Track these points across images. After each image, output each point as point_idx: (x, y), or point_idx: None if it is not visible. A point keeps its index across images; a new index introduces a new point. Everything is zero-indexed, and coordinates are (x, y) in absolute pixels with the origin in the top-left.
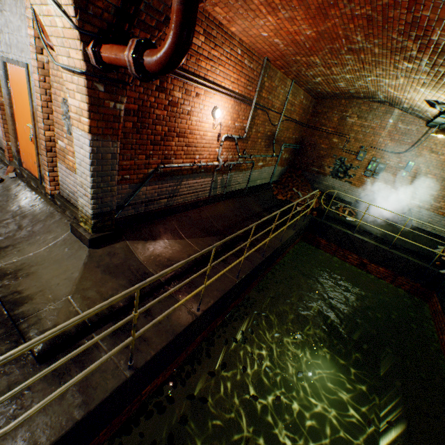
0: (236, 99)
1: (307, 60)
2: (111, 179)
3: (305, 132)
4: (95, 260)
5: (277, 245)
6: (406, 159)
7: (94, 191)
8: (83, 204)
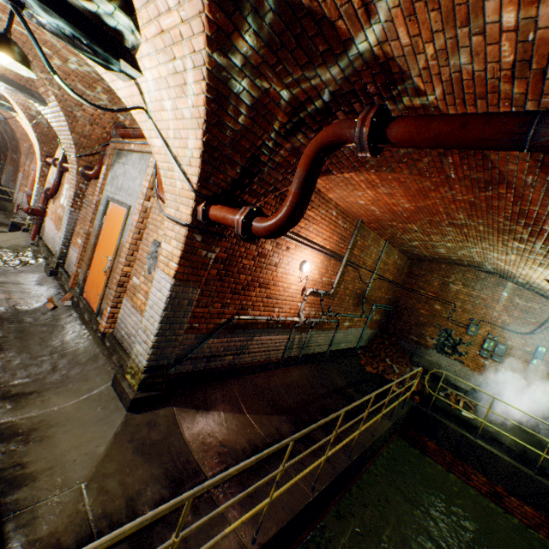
0: (326, 255)
1: (404, 226)
2: (180, 326)
3: (400, 292)
4: (130, 430)
5: (368, 442)
6: (533, 342)
7: (157, 339)
8: (139, 351)
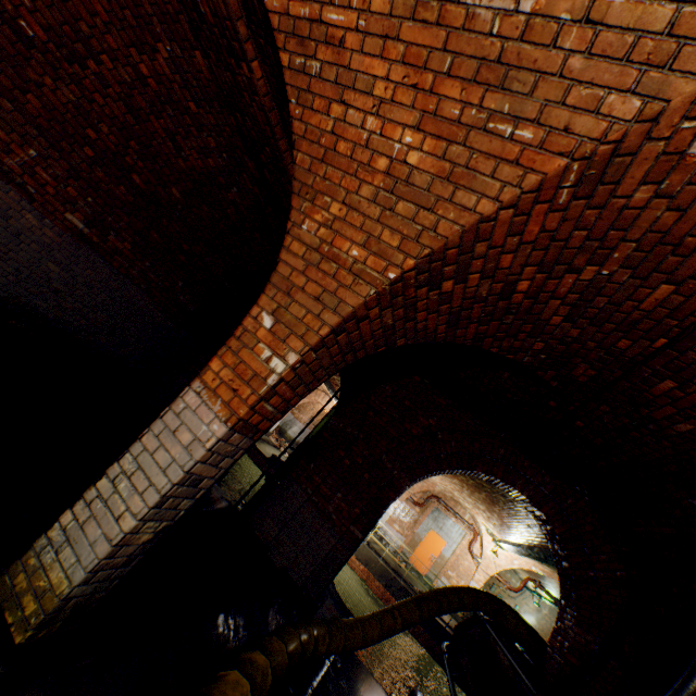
0: None
1: None
2: None
3: None
4: None
5: None
6: (514, 602)
7: None
8: None
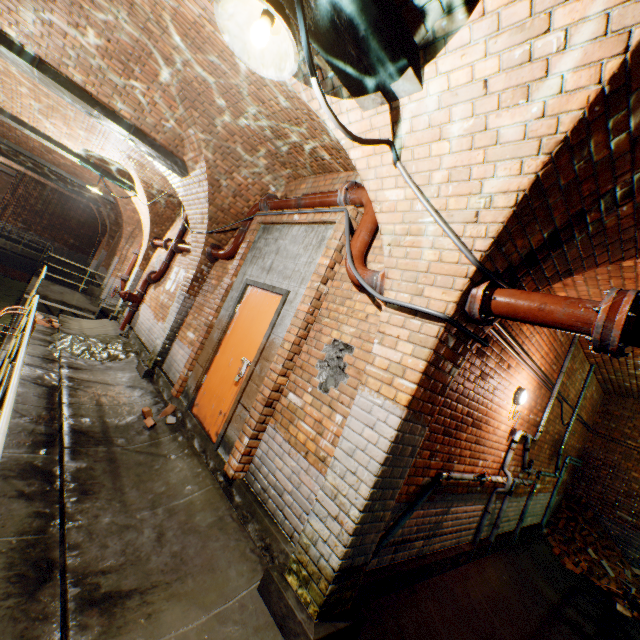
0: (540, 379)
1: None
2: (391, 493)
3: (590, 440)
4: None
5: None
6: None
7: (362, 516)
8: (319, 533)
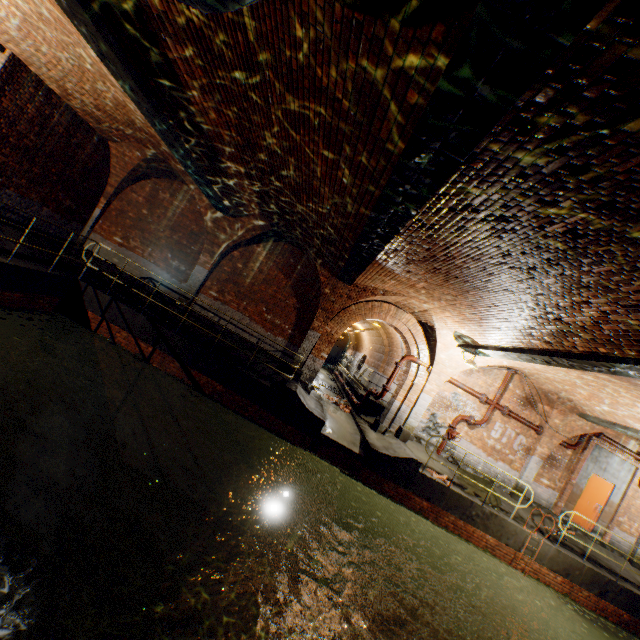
0: None
1: None
2: None
3: None
4: None
5: None
6: None
7: None
8: None
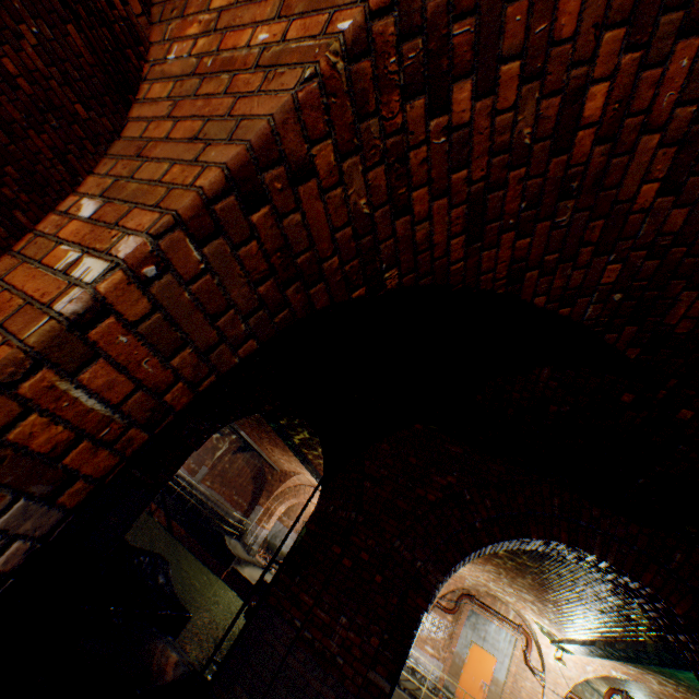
0: None
1: None
2: None
3: None
4: None
5: None
6: None
7: None
8: None
